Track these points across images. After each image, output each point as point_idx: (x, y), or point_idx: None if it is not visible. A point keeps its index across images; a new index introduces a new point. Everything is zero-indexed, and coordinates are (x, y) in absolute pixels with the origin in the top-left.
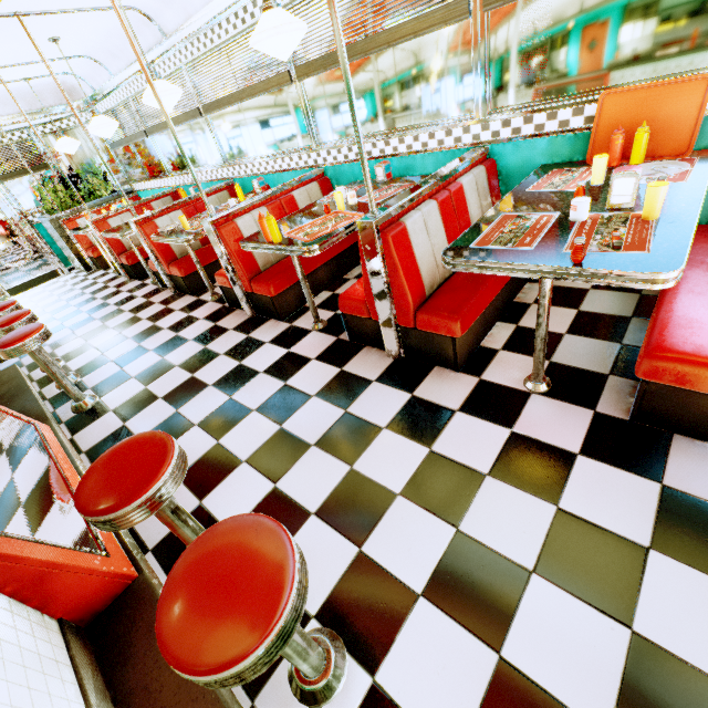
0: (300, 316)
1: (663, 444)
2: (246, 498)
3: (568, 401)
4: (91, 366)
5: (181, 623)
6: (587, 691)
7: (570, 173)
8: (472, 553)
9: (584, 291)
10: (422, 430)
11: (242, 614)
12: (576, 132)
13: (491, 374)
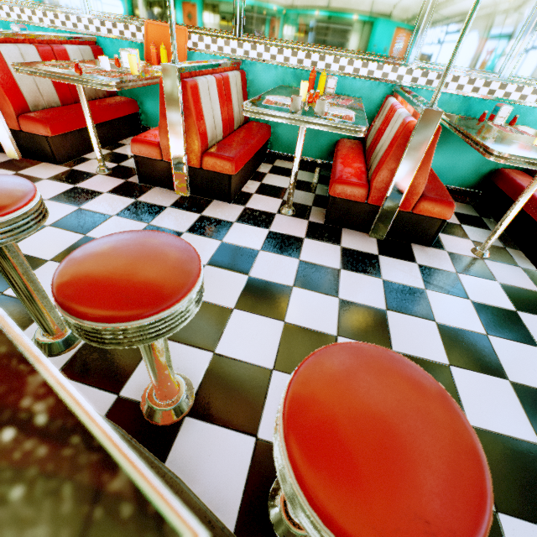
0: None
1: (148, 189)
2: None
3: (116, 177)
4: None
5: None
6: (49, 252)
7: None
8: None
9: None
10: None
11: None
12: (141, 42)
13: (80, 167)
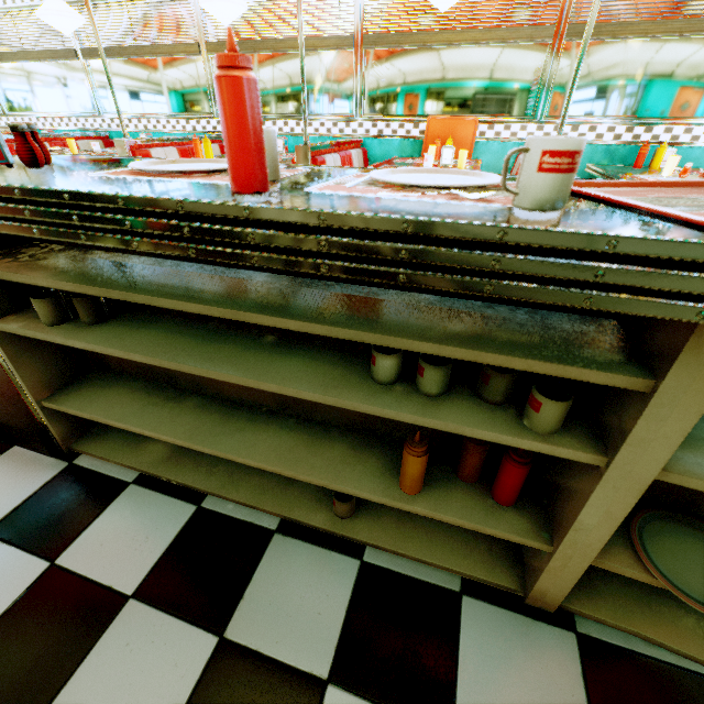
0: None
1: None
2: None
3: None
4: None
5: None
6: None
7: (414, 159)
8: None
9: None
10: None
11: None
12: (415, 138)
13: None
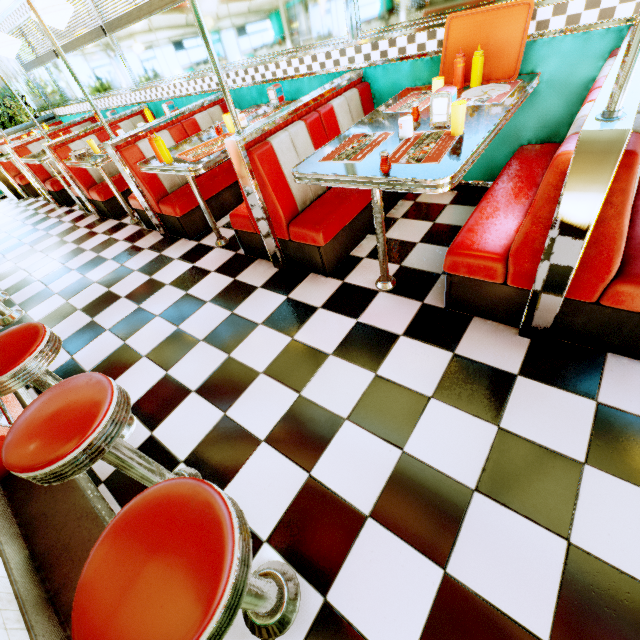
0: (207, 235)
1: (464, 324)
2: (142, 383)
3: (405, 296)
4: (19, 286)
5: (18, 443)
6: (362, 490)
7: (423, 95)
8: (307, 410)
9: (443, 206)
10: (289, 324)
11: (62, 433)
12: (432, 55)
13: (353, 278)
